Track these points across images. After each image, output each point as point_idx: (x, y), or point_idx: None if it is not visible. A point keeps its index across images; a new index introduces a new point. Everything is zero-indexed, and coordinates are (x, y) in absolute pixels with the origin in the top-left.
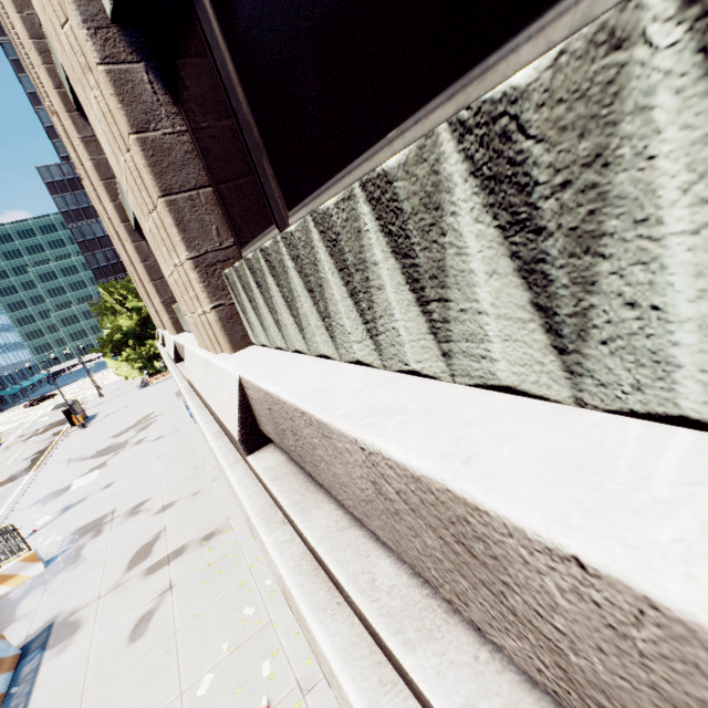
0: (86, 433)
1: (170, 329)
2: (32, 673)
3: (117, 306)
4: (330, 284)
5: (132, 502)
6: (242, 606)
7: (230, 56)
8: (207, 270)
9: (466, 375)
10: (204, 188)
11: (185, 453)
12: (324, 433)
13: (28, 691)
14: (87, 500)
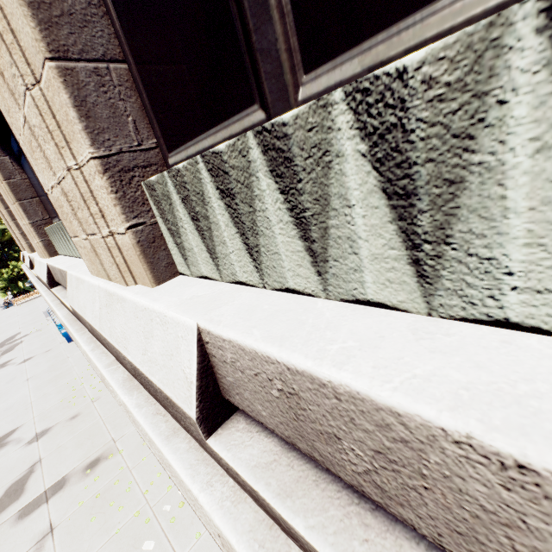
0: None
1: (42, 251)
2: None
3: None
4: (503, 176)
5: None
6: (140, 541)
7: None
8: (121, 176)
9: None
10: (115, 62)
11: (58, 373)
12: None
13: None
14: None
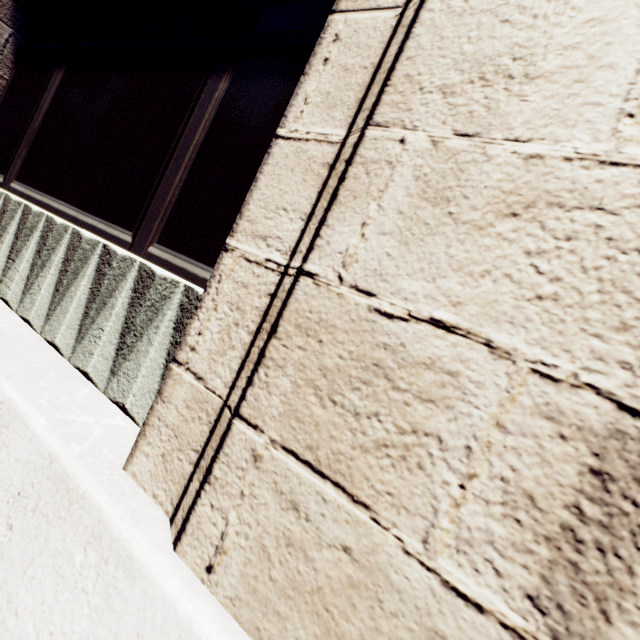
0: None
1: None
2: None
3: None
4: None
5: None
6: None
7: (50, 104)
8: None
9: (1, 292)
10: None
11: None
12: None
13: None
14: None
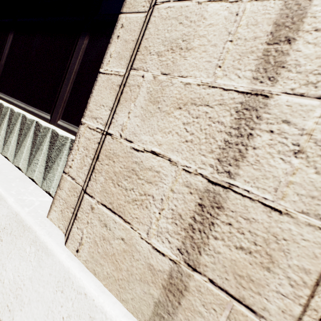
0: None
1: None
2: None
3: None
4: None
5: None
6: None
7: (8, 51)
8: None
9: None
10: None
11: None
12: None
13: None
14: None
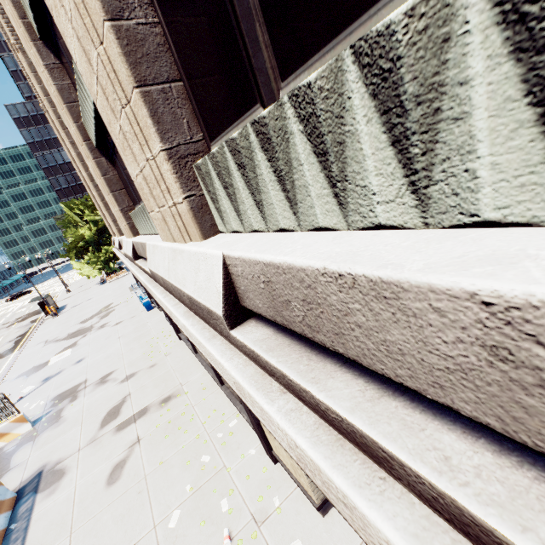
0: (58, 320)
1: (128, 232)
2: (27, 512)
3: (78, 219)
4: (358, 137)
5: (100, 374)
6: (200, 455)
7: None
8: (179, 162)
9: None
10: (175, 82)
11: (141, 334)
12: (382, 294)
13: (25, 527)
14: (63, 373)
